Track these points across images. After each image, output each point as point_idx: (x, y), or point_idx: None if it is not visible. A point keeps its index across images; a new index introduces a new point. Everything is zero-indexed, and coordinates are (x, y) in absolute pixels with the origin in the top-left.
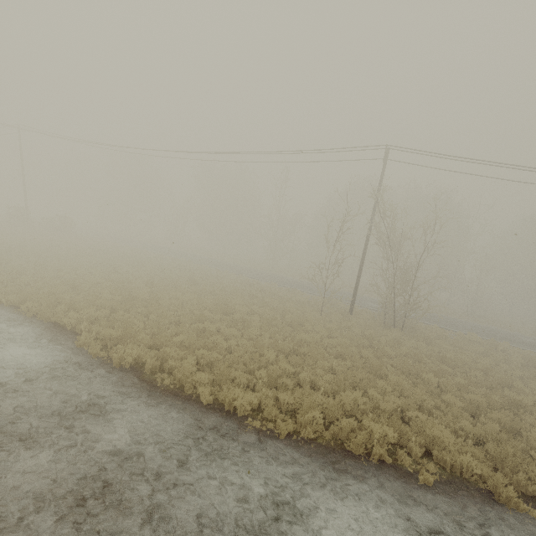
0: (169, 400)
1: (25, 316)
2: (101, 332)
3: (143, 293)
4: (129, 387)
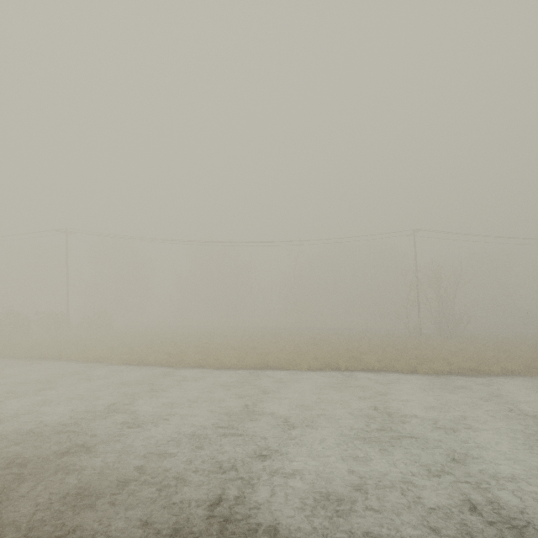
0: (488, 377)
1: (339, 371)
2: (410, 362)
3: (342, 347)
4: (467, 377)
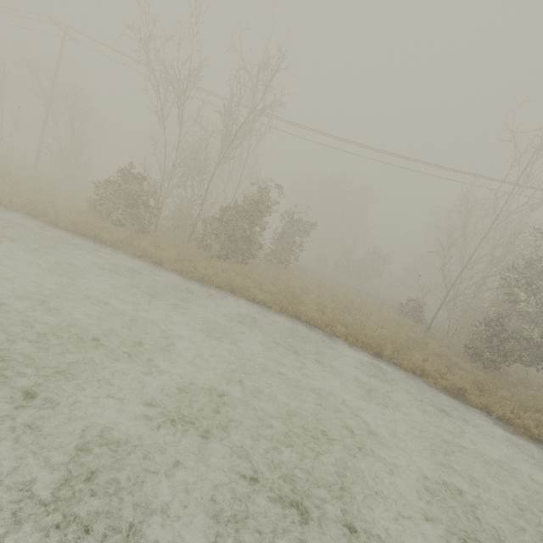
0: None
1: None
2: None
3: None
4: None
